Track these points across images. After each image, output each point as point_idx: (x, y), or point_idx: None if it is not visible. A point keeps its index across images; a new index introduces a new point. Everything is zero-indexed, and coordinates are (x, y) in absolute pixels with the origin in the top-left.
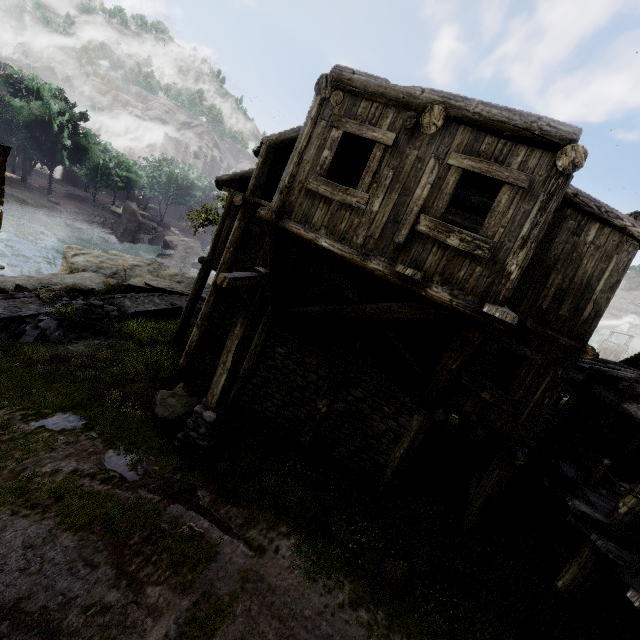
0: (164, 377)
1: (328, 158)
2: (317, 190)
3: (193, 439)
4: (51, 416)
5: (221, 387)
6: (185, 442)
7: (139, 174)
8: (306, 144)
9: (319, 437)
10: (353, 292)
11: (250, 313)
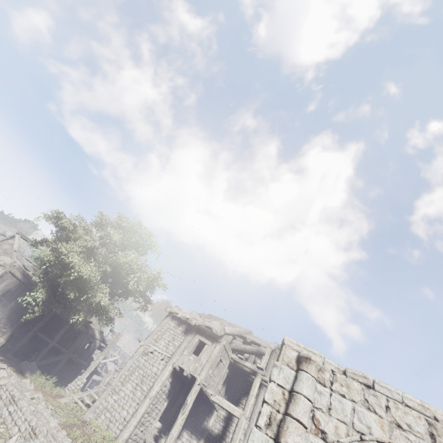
0: None
1: None
2: None
3: None
4: None
5: None
6: None
7: None
8: None
9: None
10: None
11: None
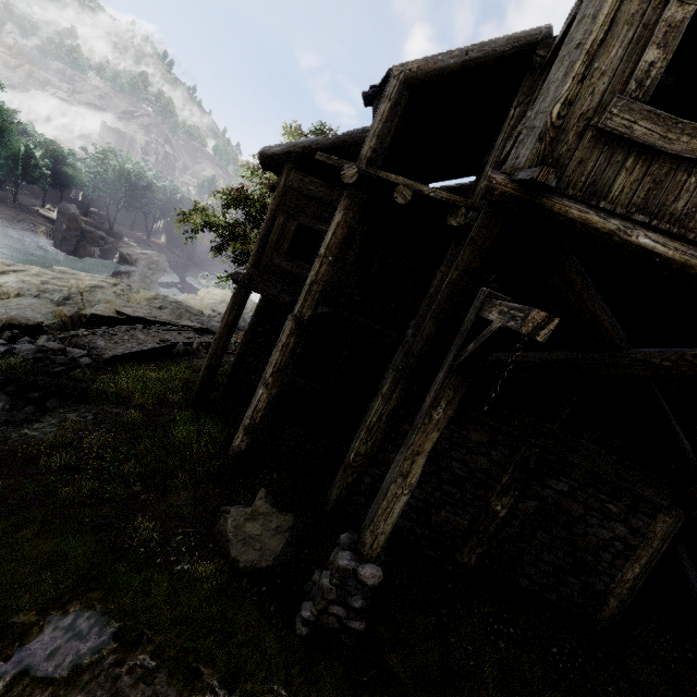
0: (212, 473)
1: (657, 64)
2: (630, 131)
3: (336, 618)
4: (38, 634)
5: (395, 519)
6: (319, 625)
7: (78, 167)
8: (603, 35)
9: (491, 554)
10: (619, 329)
11: (469, 380)
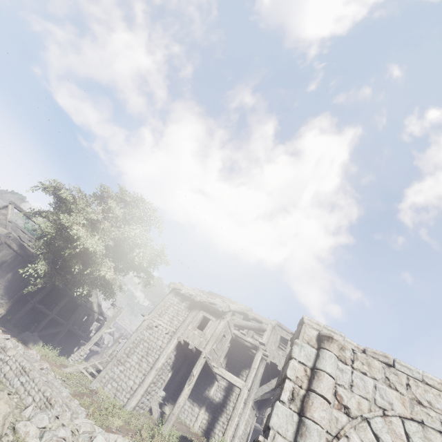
0: None
1: None
2: None
3: None
4: None
5: None
6: None
7: None
8: None
9: None
10: None
11: None
